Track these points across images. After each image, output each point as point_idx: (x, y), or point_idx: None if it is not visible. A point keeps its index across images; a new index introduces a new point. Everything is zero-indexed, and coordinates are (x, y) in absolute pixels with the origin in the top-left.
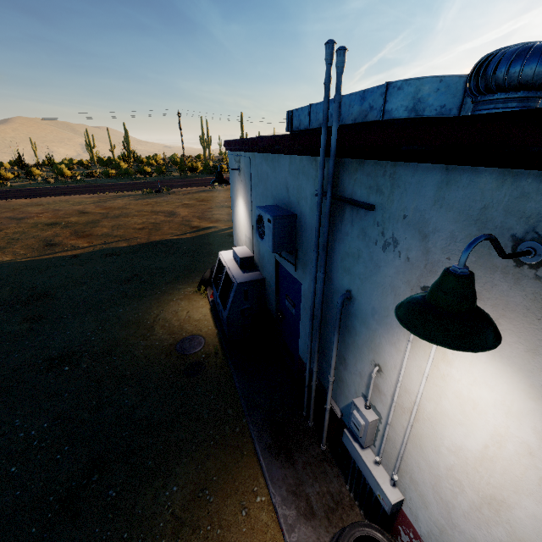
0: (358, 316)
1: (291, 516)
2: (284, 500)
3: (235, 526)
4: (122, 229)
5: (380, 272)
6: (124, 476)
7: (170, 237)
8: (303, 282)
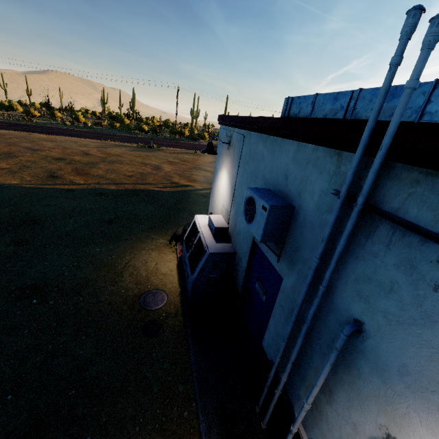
0: (370, 359)
1: None
2: None
3: None
4: (114, 173)
5: (434, 329)
6: None
7: (153, 188)
8: (286, 278)
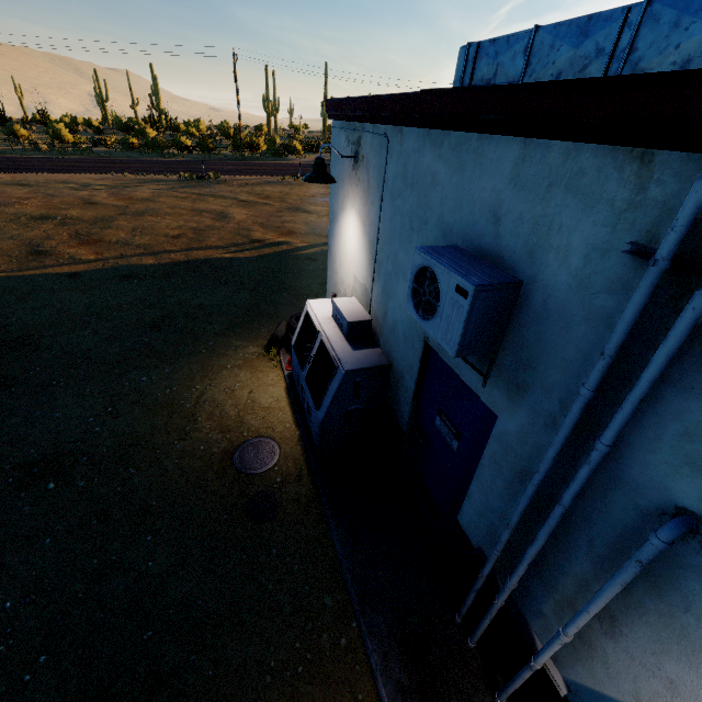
0: None
1: None
2: None
3: None
4: (147, 234)
5: None
6: None
7: (220, 255)
8: (504, 416)
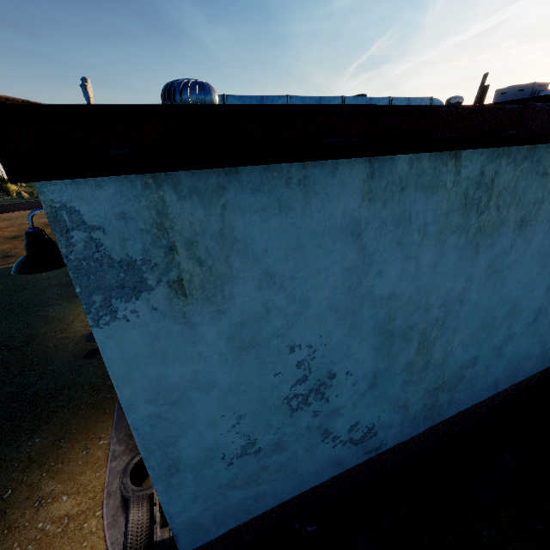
0: None
1: (120, 450)
2: (120, 440)
3: (74, 461)
4: None
5: None
6: (0, 435)
7: None
8: None
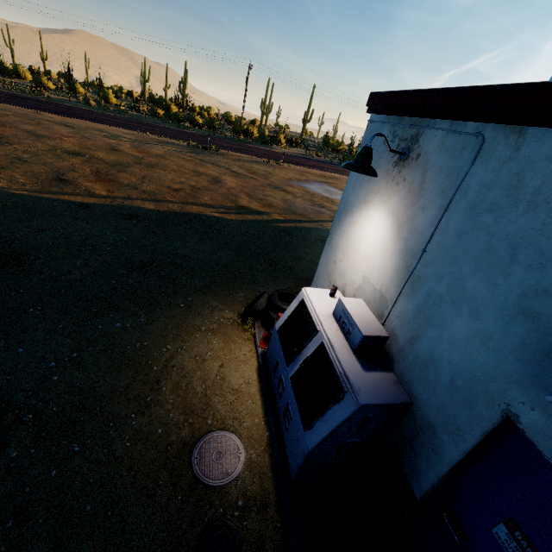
0: None
1: None
2: None
3: None
4: (154, 183)
5: None
6: None
7: (210, 213)
8: None
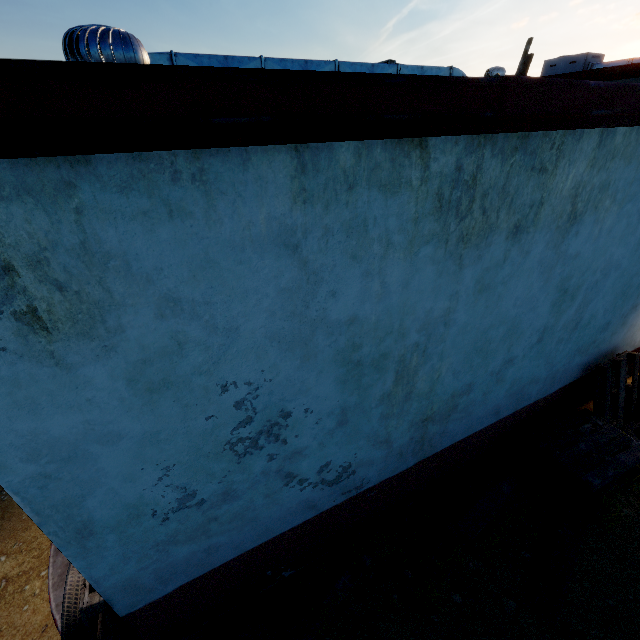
0: None
1: None
2: None
3: (17, 516)
4: None
5: None
6: None
7: None
8: None
